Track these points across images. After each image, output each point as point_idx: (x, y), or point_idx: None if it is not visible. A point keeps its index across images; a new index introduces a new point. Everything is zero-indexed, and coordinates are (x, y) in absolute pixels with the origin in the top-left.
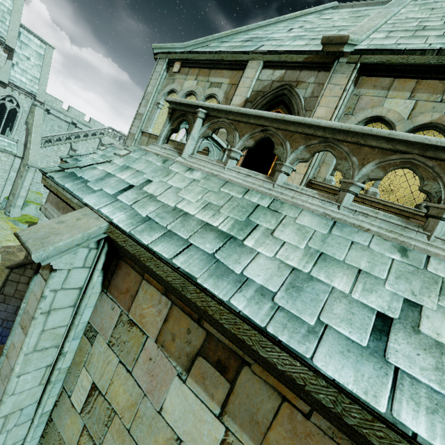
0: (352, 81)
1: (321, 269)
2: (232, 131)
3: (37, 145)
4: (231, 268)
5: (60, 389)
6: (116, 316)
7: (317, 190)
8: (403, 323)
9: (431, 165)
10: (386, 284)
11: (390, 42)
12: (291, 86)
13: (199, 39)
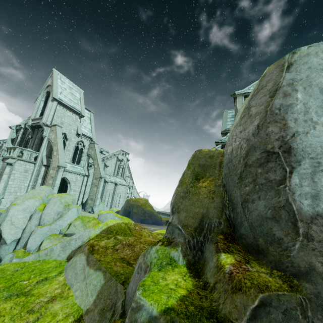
0: None
1: None
2: None
3: (101, 165)
4: None
5: None
6: None
7: None
8: None
9: None
10: None
11: None
12: None
13: (247, 87)
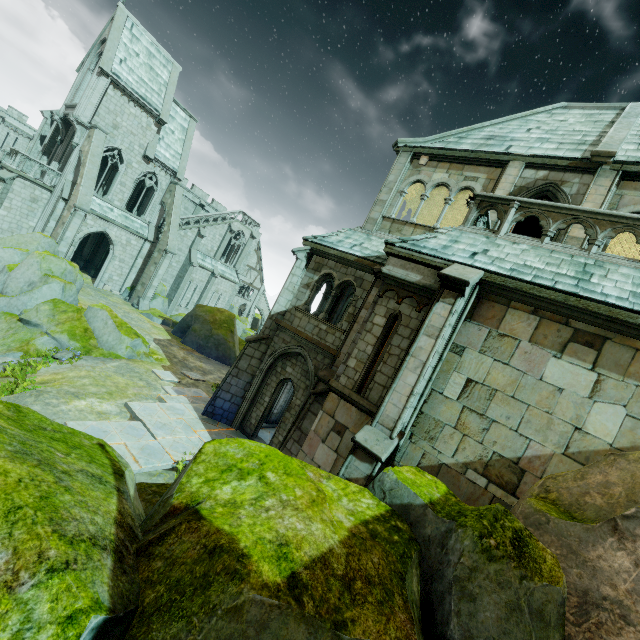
0: (615, 184)
1: None
2: (545, 218)
3: (176, 228)
4: (593, 290)
5: (428, 391)
6: (484, 334)
7: None
8: None
9: None
10: None
11: None
12: (557, 185)
13: (439, 135)
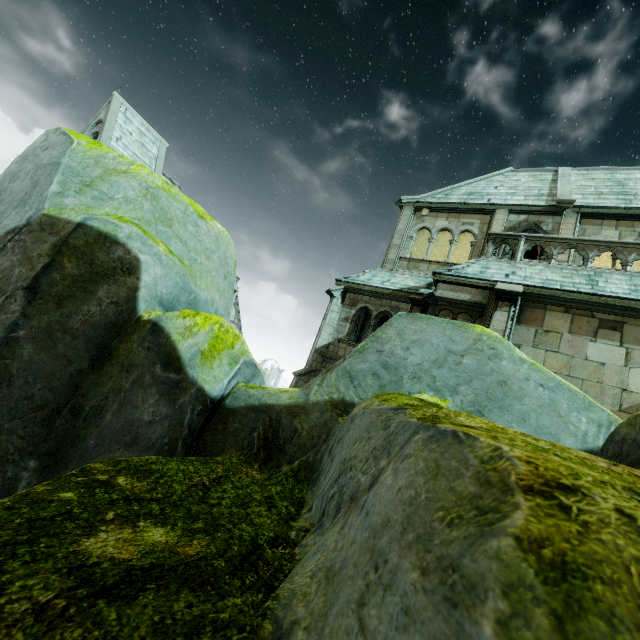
0: (578, 221)
1: (638, 287)
2: (547, 247)
3: None
4: (605, 290)
5: None
6: (533, 332)
7: None
8: None
9: None
10: None
11: (590, 202)
12: (536, 224)
13: (430, 193)
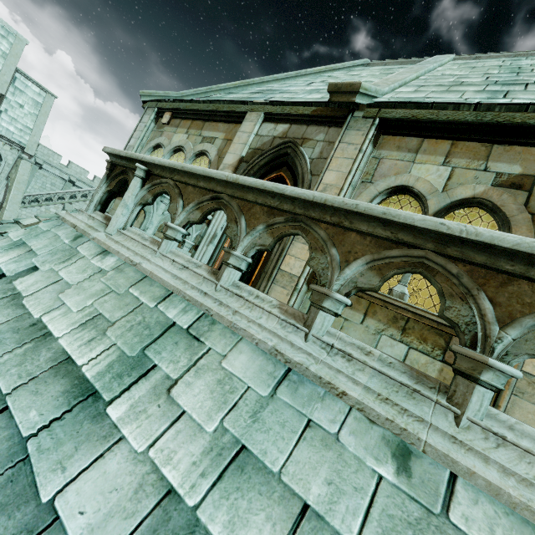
0: (369, 139)
1: (225, 498)
2: (176, 198)
3: (16, 205)
4: (38, 485)
5: None
6: None
7: None
8: None
9: (455, 272)
10: None
11: (418, 96)
12: (295, 144)
13: (201, 89)
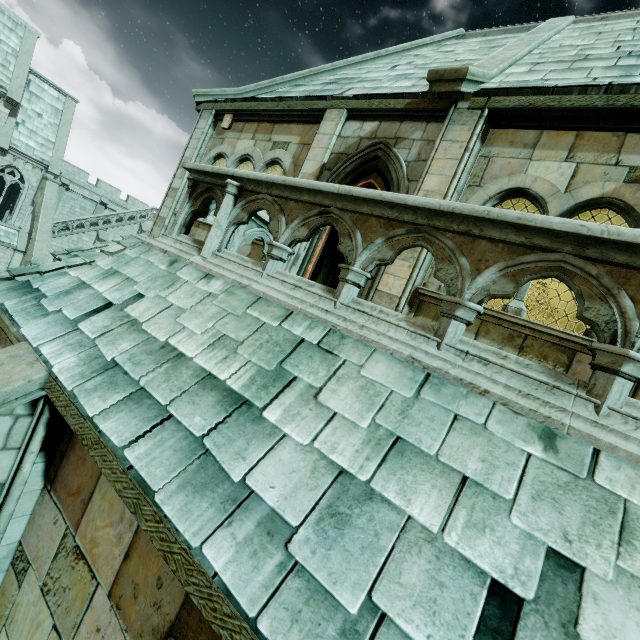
0: (477, 135)
1: (392, 474)
2: (277, 215)
3: (47, 234)
4: (226, 470)
5: None
6: (58, 537)
7: (428, 303)
8: (544, 614)
9: (595, 273)
10: (514, 513)
11: (534, 78)
12: (387, 145)
13: (263, 83)
